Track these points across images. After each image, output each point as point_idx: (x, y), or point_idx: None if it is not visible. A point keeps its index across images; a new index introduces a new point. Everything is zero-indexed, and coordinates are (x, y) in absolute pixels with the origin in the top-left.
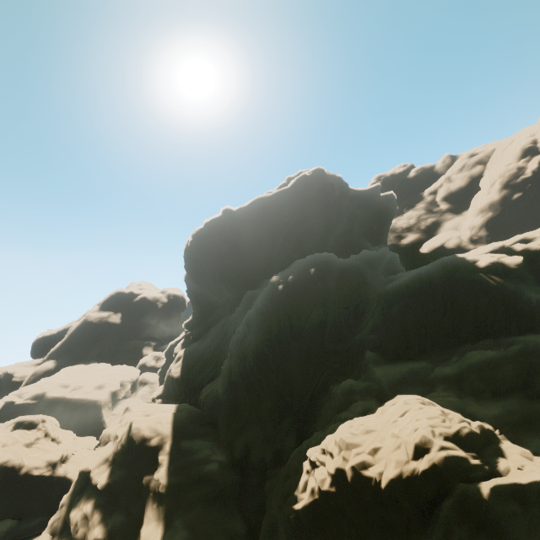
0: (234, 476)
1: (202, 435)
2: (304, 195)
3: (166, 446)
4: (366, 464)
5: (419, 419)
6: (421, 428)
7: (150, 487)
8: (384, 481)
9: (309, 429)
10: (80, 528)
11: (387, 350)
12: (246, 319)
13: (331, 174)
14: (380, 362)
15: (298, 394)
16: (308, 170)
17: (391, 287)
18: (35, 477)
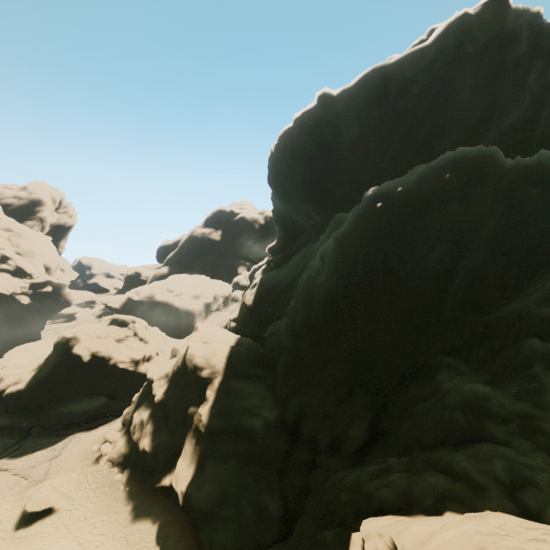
0: (280, 442)
1: (258, 378)
2: (455, 54)
3: (215, 382)
4: None
5: None
6: None
7: (194, 419)
8: None
9: (389, 423)
10: (136, 432)
11: None
12: (322, 251)
13: (520, 7)
14: None
15: (381, 371)
16: None
17: None
18: (121, 369)
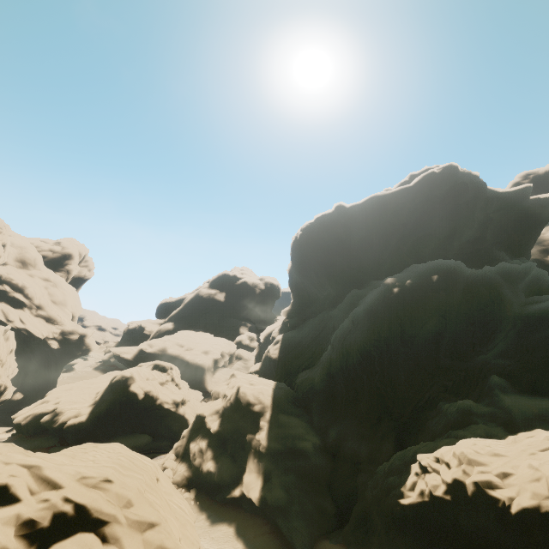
0: (326, 459)
1: (297, 415)
2: (428, 194)
3: (267, 415)
4: (492, 485)
5: None
6: None
7: (252, 444)
8: (515, 507)
9: (409, 439)
10: (197, 458)
11: (520, 380)
12: (353, 316)
13: (465, 171)
14: (510, 391)
15: (400, 401)
16: (436, 167)
17: (537, 309)
18: (165, 409)
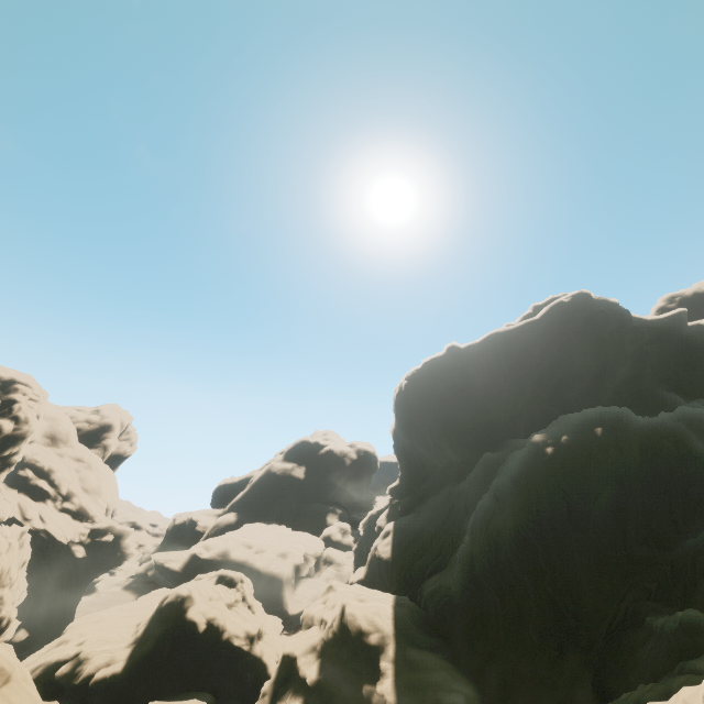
0: None
1: (432, 649)
2: (561, 327)
3: (389, 650)
4: None
5: None
6: None
7: (372, 702)
8: None
9: (614, 681)
10: None
11: None
12: (494, 490)
13: (600, 298)
14: None
15: (587, 618)
16: (563, 295)
17: None
18: (234, 647)
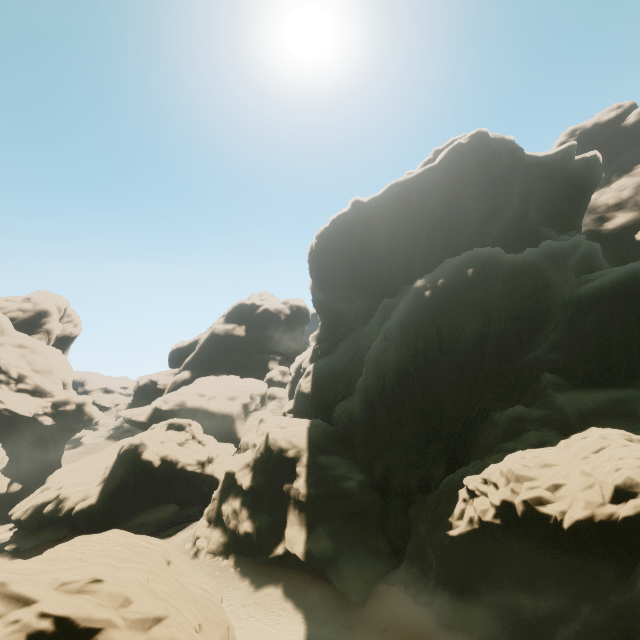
0: (375, 496)
1: (338, 453)
2: (457, 172)
3: (303, 459)
4: (543, 500)
5: (623, 458)
6: (626, 468)
7: (290, 494)
8: (567, 521)
9: (462, 458)
10: (232, 520)
11: (575, 373)
12: (384, 332)
13: (497, 137)
14: (564, 387)
15: (448, 419)
16: (463, 136)
17: (587, 290)
18: (189, 472)
